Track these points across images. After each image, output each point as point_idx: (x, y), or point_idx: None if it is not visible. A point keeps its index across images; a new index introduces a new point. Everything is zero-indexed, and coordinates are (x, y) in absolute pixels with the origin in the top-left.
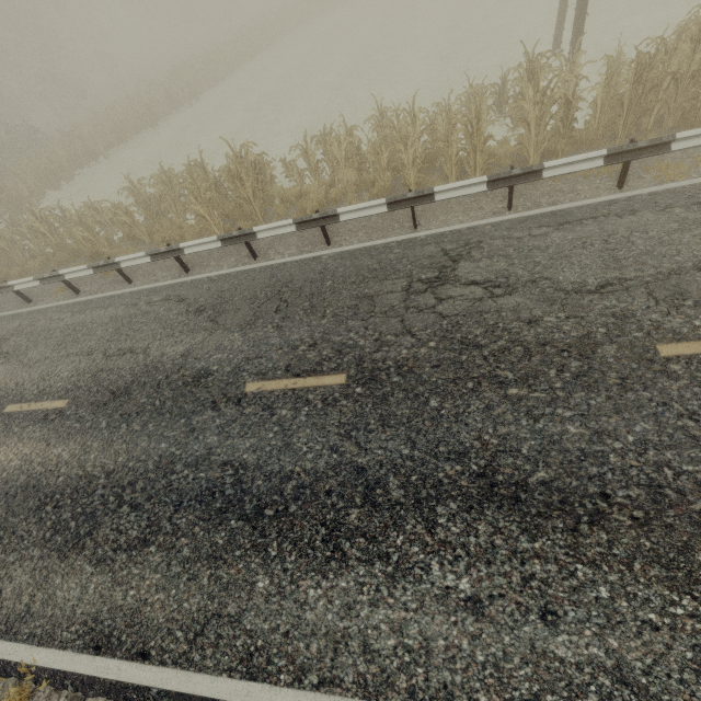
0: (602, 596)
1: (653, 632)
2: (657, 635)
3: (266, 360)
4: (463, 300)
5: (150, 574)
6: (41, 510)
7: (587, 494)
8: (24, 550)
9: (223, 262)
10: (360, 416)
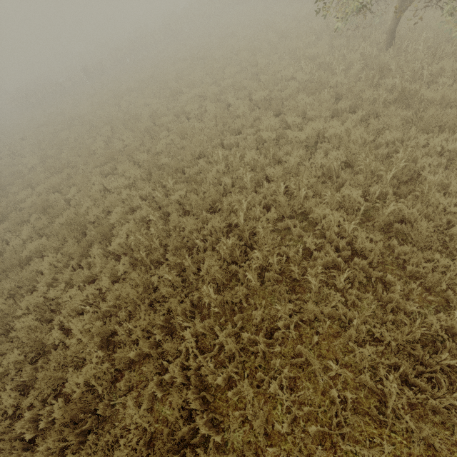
0: None
1: None
2: None
3: None
4: None
5: None
6: None
7: None
8: None
9: None
10: None
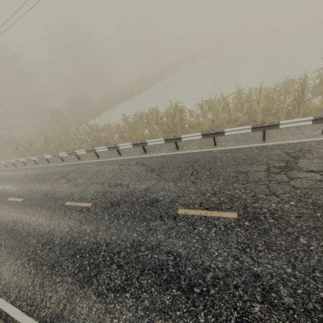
0: None
1: None
2: None
3: (188, 198)
4: (308, 180)
5: (126, 311)
6: (74, 256)
7: None
8: (64, 276)
9: (162, 150)
10: (251, 240)
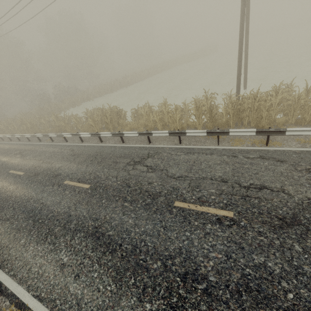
0: (94, 276)
1: (97, 292)
2: (97, 293)
3: (76, 175)
4: (139, 171)
5: (2, 229)
6: None
7: (117, 243)
8: None
9: (93, 141)
10: (83, 199)
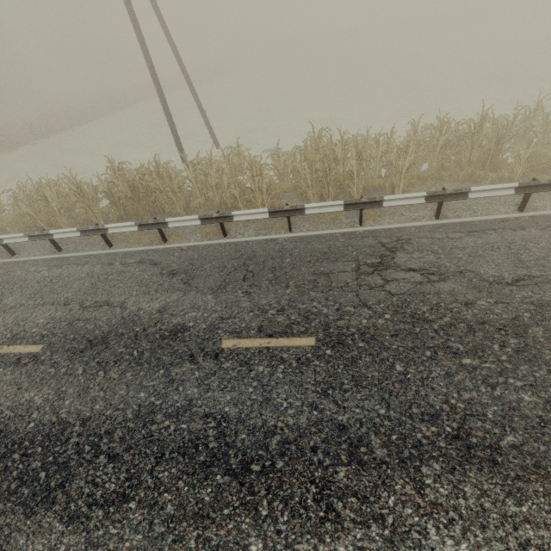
0: None
1: None
2: None
3: None
4: None
5: None
6: None
7: None
8: None
9: None
10: None
